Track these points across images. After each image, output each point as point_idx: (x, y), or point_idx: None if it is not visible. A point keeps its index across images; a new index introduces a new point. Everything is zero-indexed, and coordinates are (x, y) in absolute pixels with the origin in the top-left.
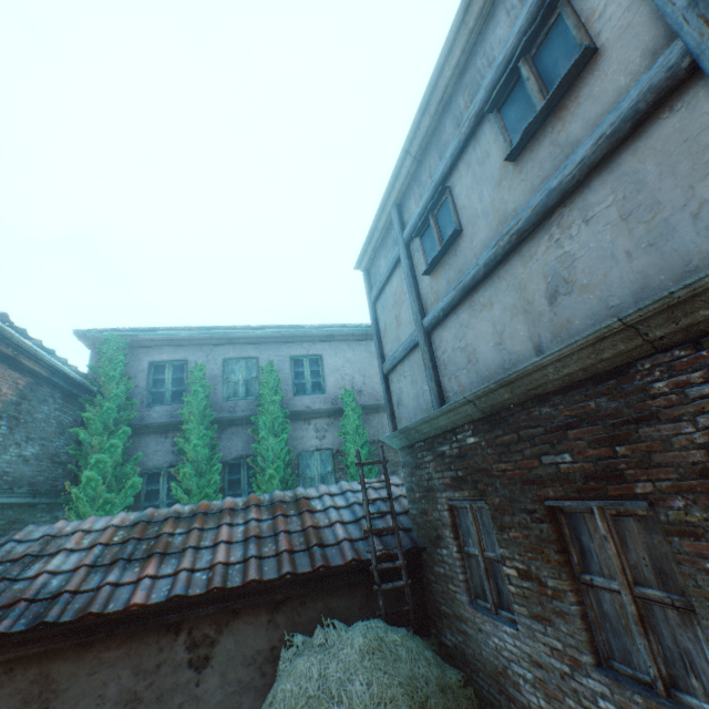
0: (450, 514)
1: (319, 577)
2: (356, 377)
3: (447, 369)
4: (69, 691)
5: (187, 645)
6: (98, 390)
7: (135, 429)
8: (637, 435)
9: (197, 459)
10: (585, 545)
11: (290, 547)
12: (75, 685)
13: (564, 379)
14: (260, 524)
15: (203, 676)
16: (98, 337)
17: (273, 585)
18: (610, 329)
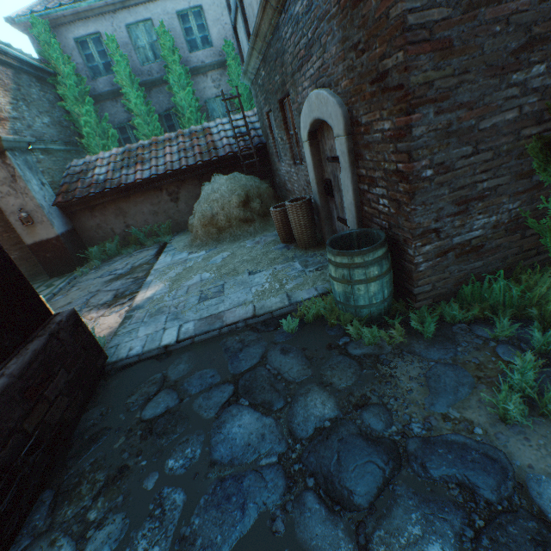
0: (268, 121)
1: (216, 163)
2: None
3: (250, 23)
4: (130, 212)
5: (168, 195)
6: (54, 72)
7: (95, 99)
8: (284, 62)
9: (141, 114)
10: (289, 119)
11: (200, 152)
12: (132, 210)
13: (269, 31)
14: (185, 144)
15: (178, 204)
16: (24, 22)
17: (195, 168)
18: (263, 3)
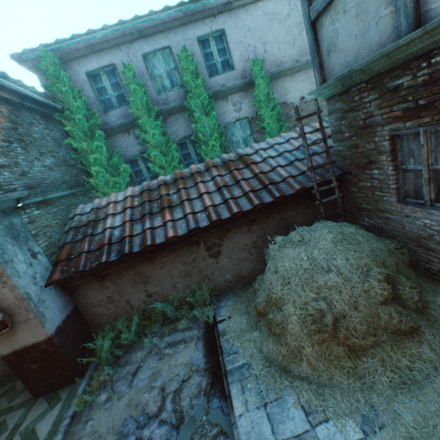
0: (390, 143)
1: (275, 203)
2: (257, 47)
3: None
4: (154, 276)
5: (206, 249)
6: (62, 108)
7: (105, 133)
8: None
9: (158, 145)
10: None
11: (252, 189)
12: (156, 273)
13: None
14: (223, 178)
15: (219, 260)
16: (32, 58)
17: (247, 213)
18: None
